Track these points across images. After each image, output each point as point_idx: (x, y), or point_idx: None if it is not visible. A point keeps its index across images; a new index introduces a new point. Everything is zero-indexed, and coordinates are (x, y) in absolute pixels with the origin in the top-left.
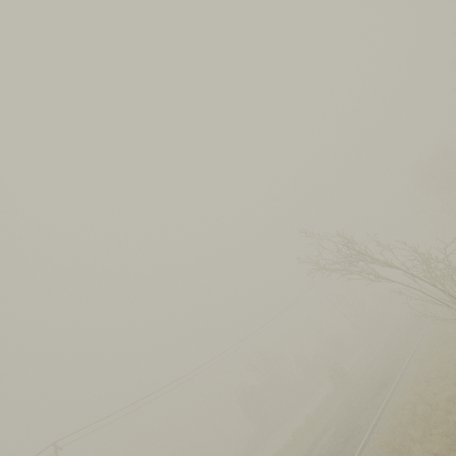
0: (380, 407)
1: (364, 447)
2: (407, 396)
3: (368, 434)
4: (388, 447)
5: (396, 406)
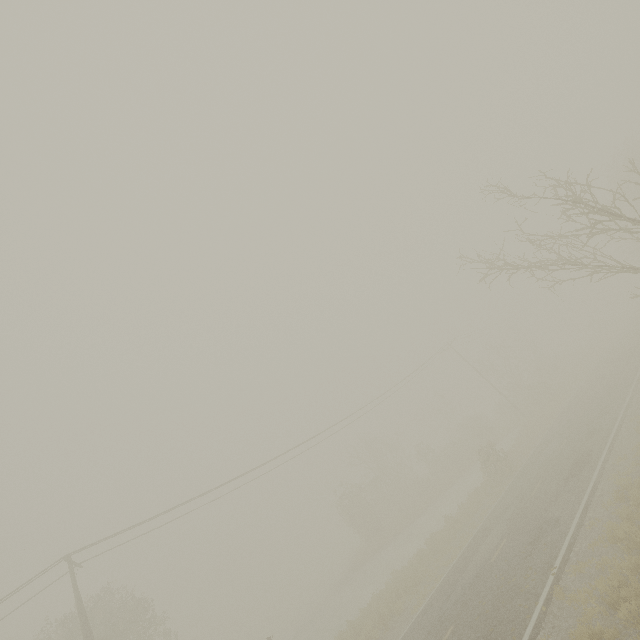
0: (586, 492)
1: (572, 545)
2: (634, 472)
3: (575, 528)
4: (634, 539)
5: (624, 485)
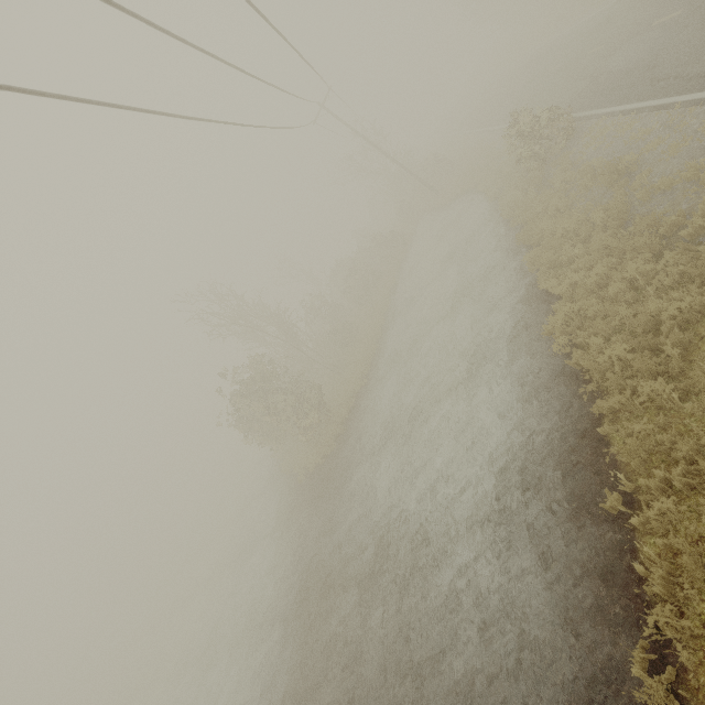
0: None
1: None
2: None
3: None
4: None
5: None
